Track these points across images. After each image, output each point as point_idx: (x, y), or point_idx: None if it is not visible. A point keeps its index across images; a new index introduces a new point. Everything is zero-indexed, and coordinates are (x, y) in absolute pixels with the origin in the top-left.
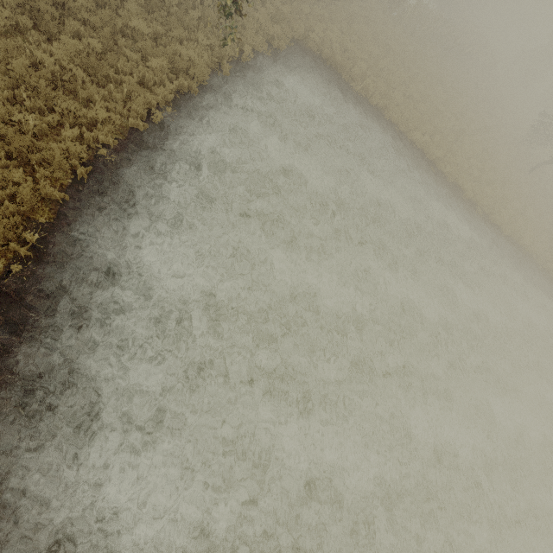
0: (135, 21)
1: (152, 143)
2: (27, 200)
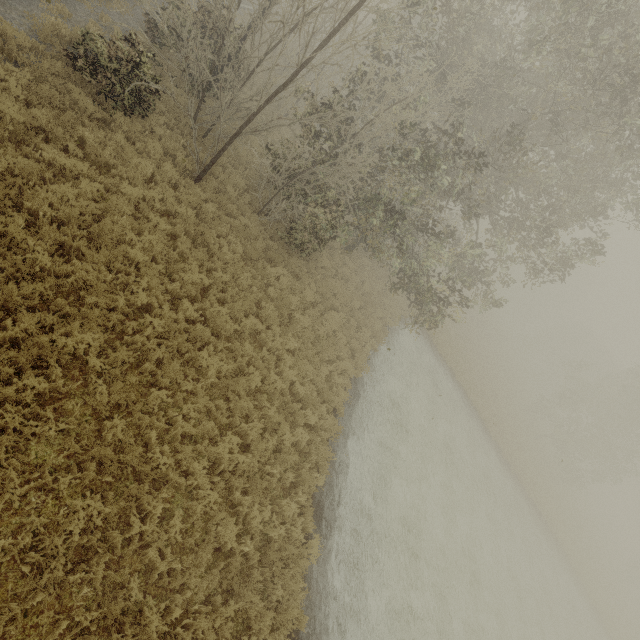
0: (357, 301)
1: (360, 386)
2: (325, 429)
